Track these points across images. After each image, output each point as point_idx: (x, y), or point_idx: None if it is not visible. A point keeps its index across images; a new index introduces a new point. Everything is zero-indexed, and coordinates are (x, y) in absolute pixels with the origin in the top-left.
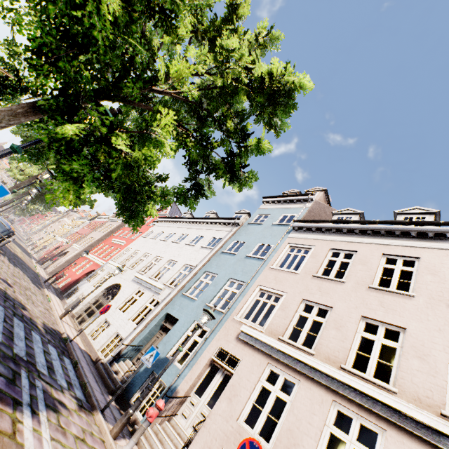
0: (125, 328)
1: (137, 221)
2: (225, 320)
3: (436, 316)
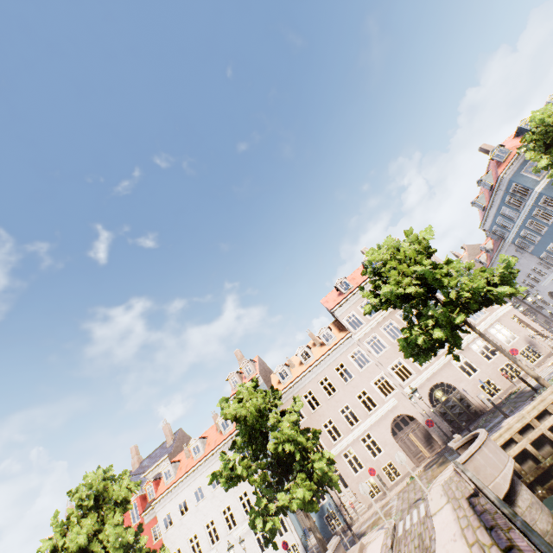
0: (286, 541)
1: None
2: None
3: (347, 392)
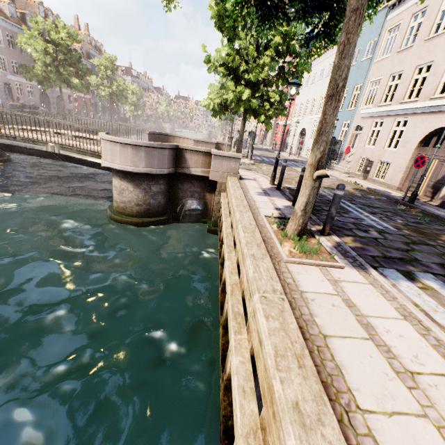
0: None
1: (284, 113)
2: (355, 113)
3: None
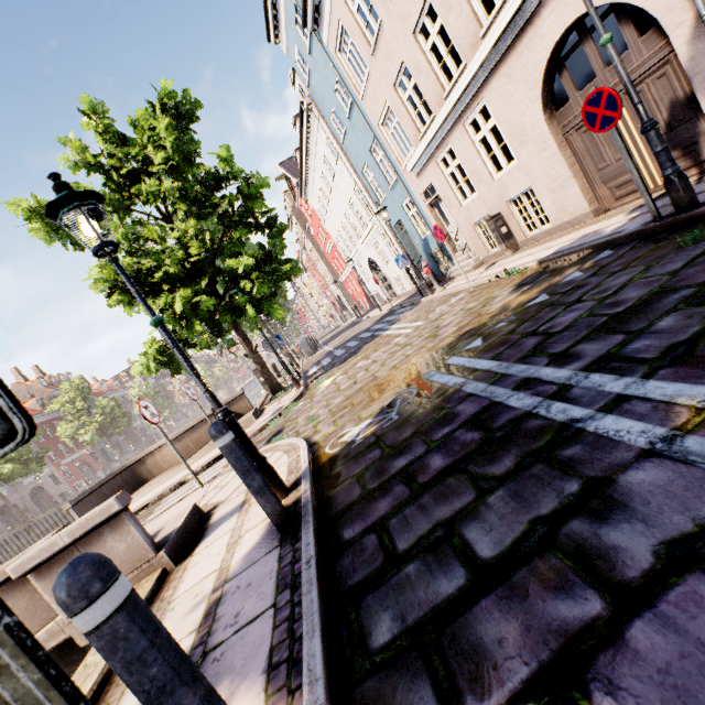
0: None
1: (295, 270)
2: (404, 179)
3: None
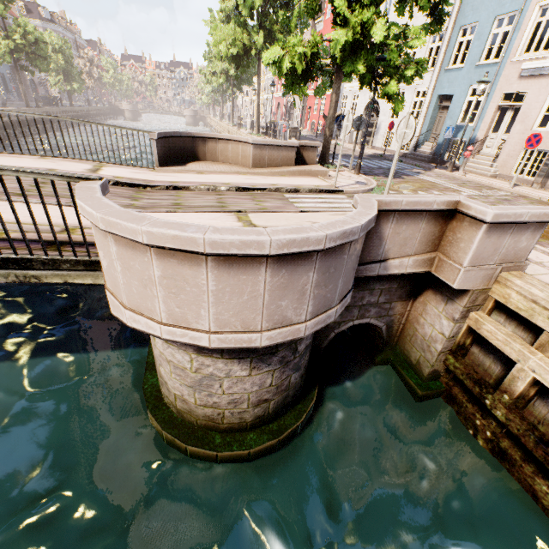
0: None
1: None
2: (502, 69)
3: None
